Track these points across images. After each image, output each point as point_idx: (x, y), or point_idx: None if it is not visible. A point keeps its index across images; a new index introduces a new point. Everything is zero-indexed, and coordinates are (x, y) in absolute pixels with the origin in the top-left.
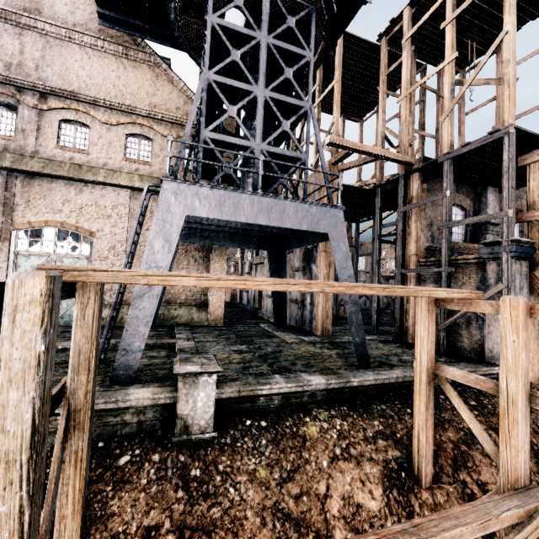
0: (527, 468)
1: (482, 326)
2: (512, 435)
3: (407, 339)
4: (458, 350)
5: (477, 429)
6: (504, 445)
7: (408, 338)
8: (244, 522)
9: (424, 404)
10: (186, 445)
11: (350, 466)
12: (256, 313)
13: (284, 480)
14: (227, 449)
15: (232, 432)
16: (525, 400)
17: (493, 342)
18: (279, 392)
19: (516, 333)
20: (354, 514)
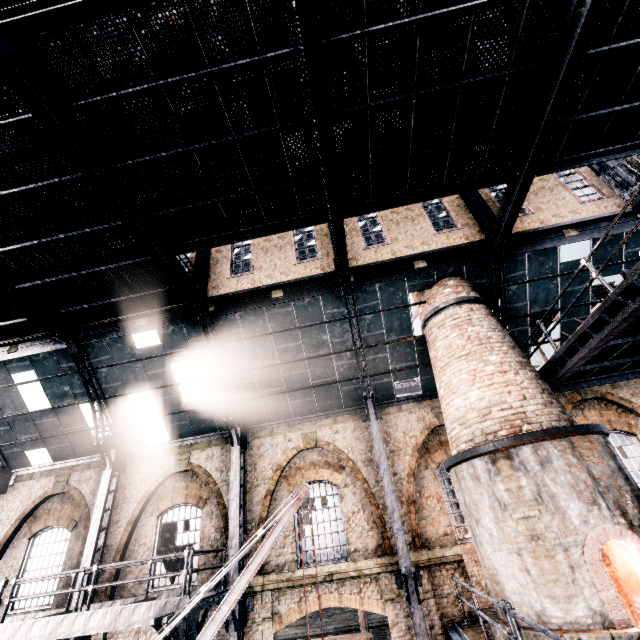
0: None
1: None
2: None
3: None
4: None
5: None
6: None
7: None
8: None
9: None
10: None
11: None
12: None
13: None
14: None
15: None
16: None
17: None
18: None
19: None
20: None
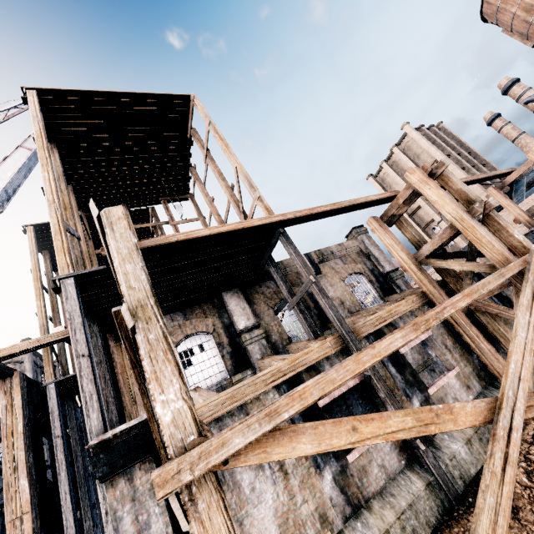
0: None
1: None
2: None
3: None
4: None
5: None
6: None
7: None
8: None
9: None
10: None
11: None
12: None
13: None
14: None
15: None
16: None
17: None
18: None
19: None
20: None
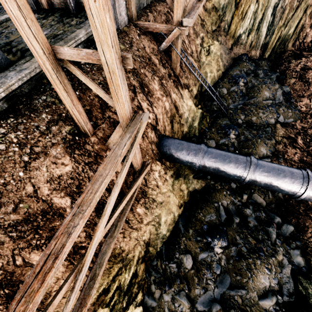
0: (131, 109)
1: None
2: (119, 96)
3: (42, 6)
4: (83, 6)
5: (102, 94)
6: (117, 103)
7: (43, 4)
8: None
9: (64, 91)
10: None
11: (41, 160)
12: None
13: None
14: None
15: None
16: (120, 65)
17: None
18: None
19: None
20: (59, 183)
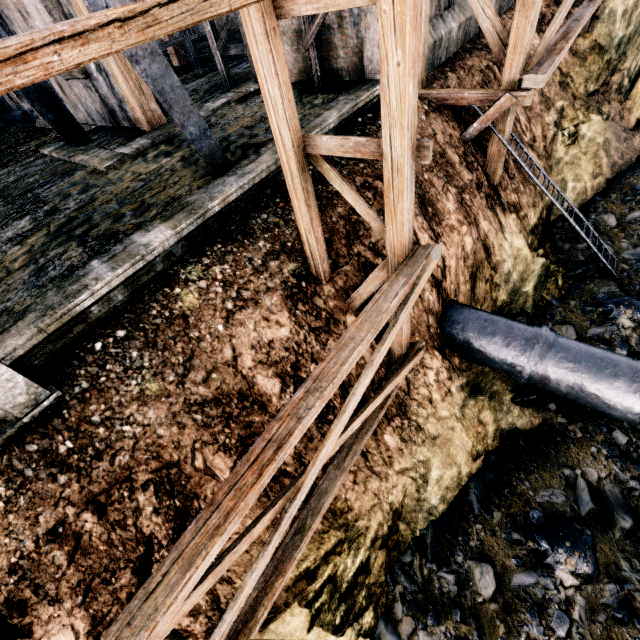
0: (411, 235)
1: (358, 18)
2: (398, 211)
3: None
4: (335, 74)
5: (363, 209)
6: (391, 223)
7: None
8: (161, 442)
9: (305, 204)
10: (26, 431)
11: (249, 312)
12: (32, 123)
13: (183, 376)
14: (91, 395)
15: (84, 372)
16: (412, 159)
17: (373, 44)
18: (111, 288)
19: (402, 44)
20: (268, 352)
